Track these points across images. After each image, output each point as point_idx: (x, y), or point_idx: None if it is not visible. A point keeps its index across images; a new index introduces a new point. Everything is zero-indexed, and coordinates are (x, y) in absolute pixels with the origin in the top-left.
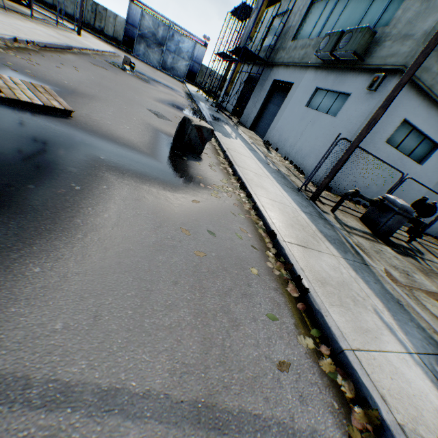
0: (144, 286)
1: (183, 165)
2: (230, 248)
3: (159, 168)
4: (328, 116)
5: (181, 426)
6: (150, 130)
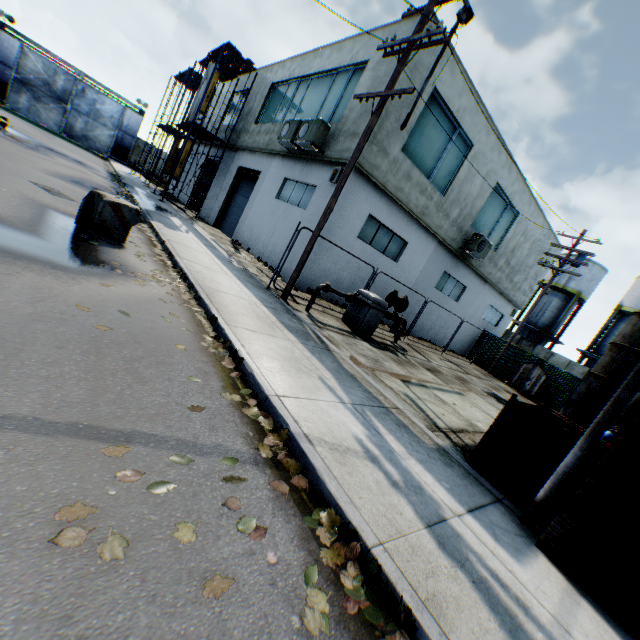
0: (13, 346)
1: (91, 250)
2: (152, 328)
3: (48, 247)
4: (299, 209)
5: (56, 436)
6: (36, 206)
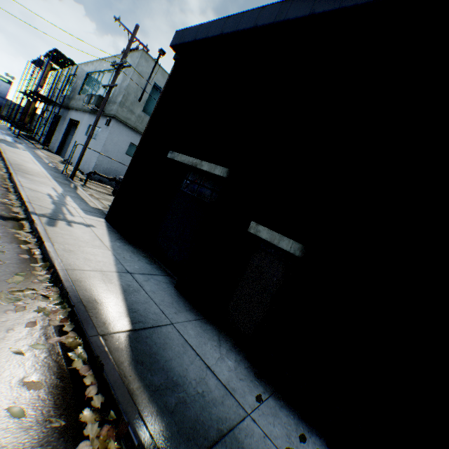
0: None
1: None
2: None
3: None
4: (94, 140)
5: None
6: None
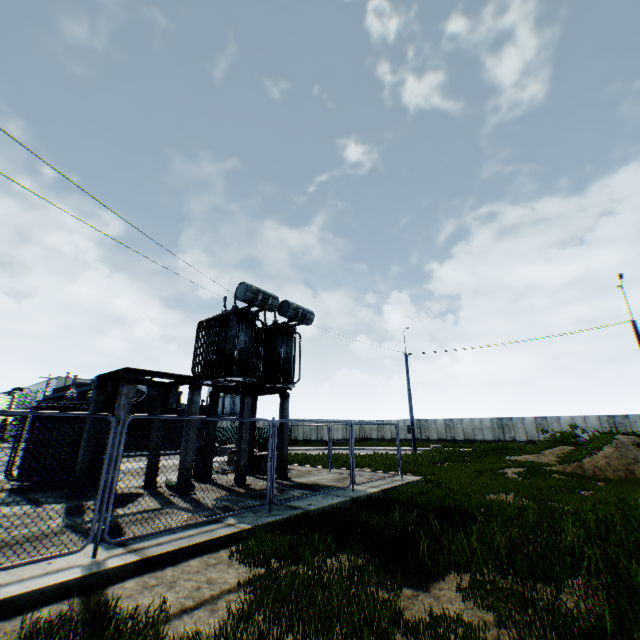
0: None
1: None
2: None
3: None
4: None
5: None
6: None
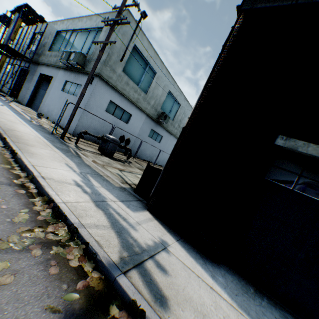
0: None
1: None
2: None
3: None
4: (74, 96)
5: None
6: None
